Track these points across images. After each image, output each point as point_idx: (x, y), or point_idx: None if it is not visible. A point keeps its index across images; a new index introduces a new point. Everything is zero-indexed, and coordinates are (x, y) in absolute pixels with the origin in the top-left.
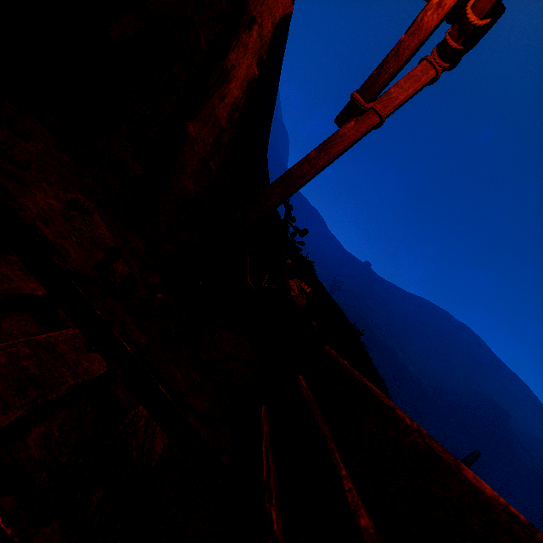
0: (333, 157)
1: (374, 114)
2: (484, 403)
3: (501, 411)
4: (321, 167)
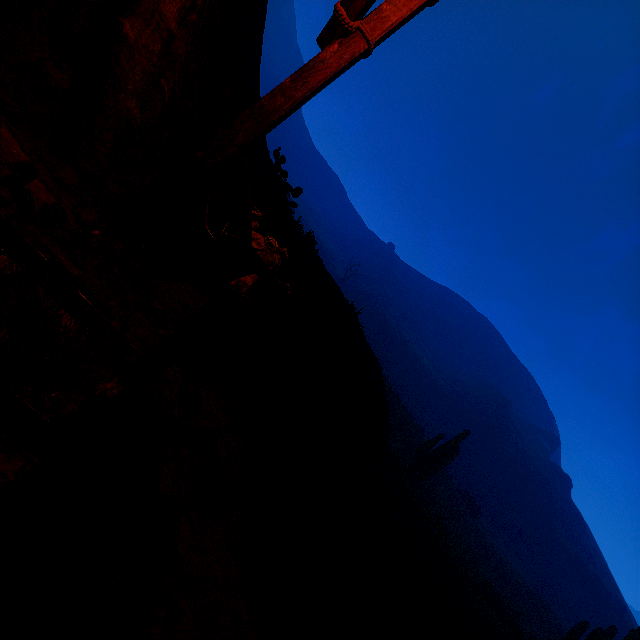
0: (311, 89)
1: (361, 38)
2: (490, 393)
3: (503, 401)
4: (297, 101)
